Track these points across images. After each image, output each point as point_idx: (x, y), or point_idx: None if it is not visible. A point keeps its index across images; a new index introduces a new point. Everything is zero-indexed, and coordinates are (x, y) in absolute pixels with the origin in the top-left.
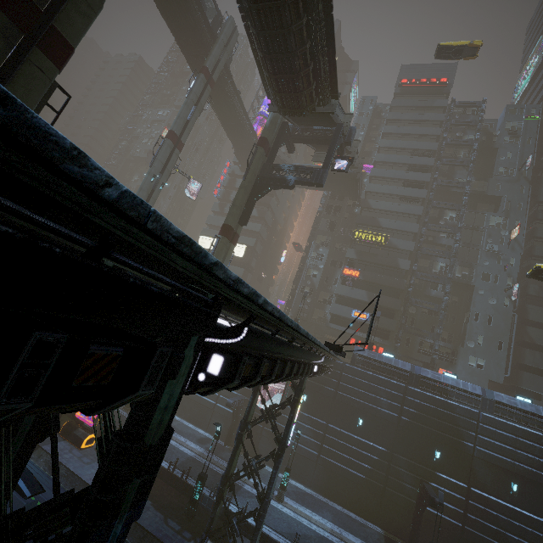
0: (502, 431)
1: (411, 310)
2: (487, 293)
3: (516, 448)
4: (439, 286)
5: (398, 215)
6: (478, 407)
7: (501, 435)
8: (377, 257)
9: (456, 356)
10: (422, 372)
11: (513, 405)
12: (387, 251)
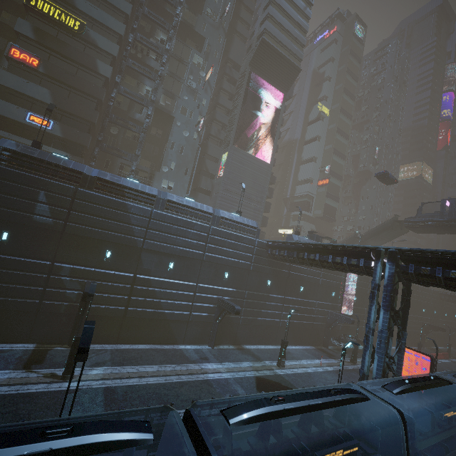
0: (169, 224)
1: (113, 131)
2: (183, 125)
3: (177, 236)
4: (143, 110)
5: (101, 2)
6: (153, 206)
7: (167, 227)
8: (69, 48)
9: (153, 180)
10: (99, 175)
11: (181, 202)
12: (83, 46)
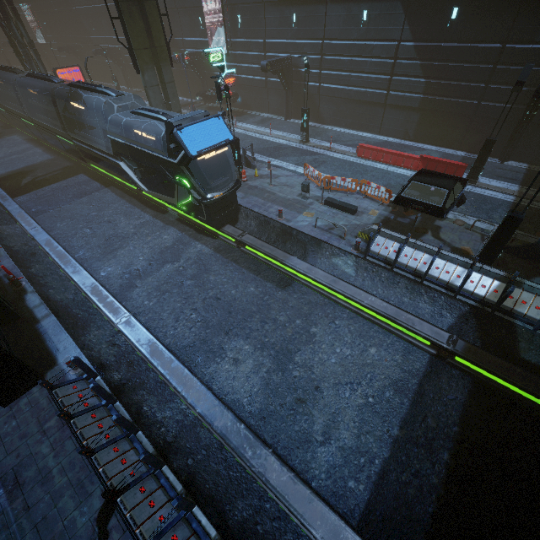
0: None
1: None
2: None
3: None
4: None
5: None
6: None
7: None
8: None
9: None
10: None
11: None
12: None
